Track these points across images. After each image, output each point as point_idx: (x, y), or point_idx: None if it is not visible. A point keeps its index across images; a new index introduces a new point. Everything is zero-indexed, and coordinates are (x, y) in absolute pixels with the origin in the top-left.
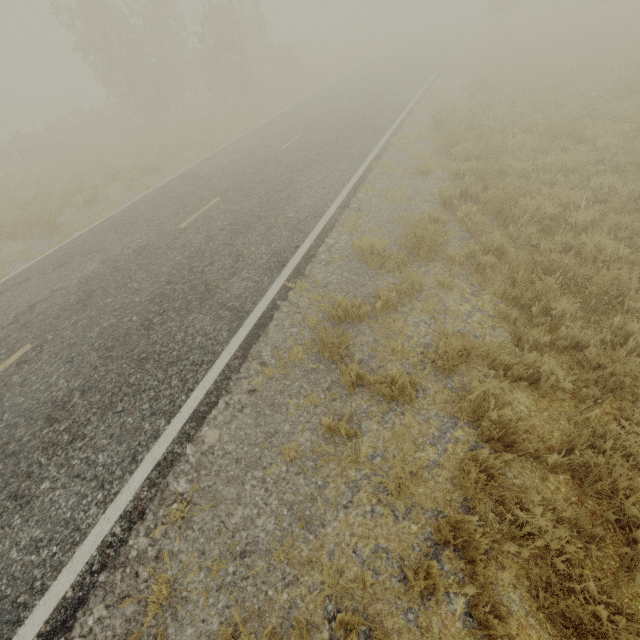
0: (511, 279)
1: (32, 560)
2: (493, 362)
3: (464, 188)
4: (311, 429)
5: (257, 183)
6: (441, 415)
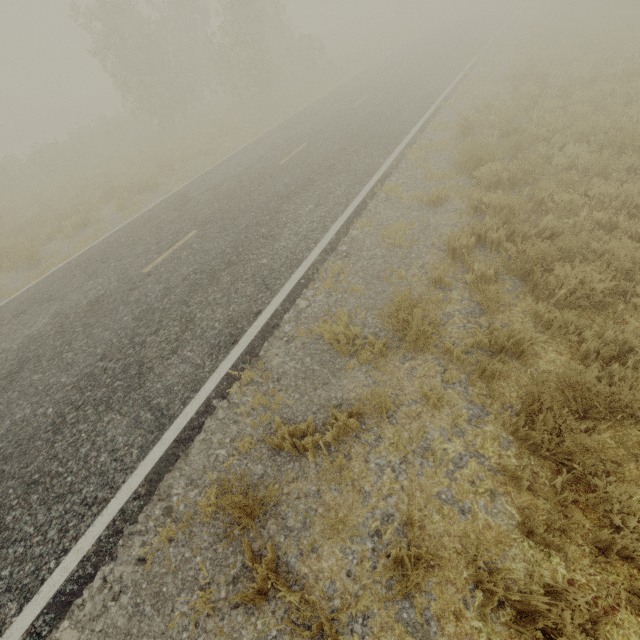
0: (529, 408)
1: None
2: (480, 583)
3: (483, 232)
4: None
5: (241, 212)
6: None
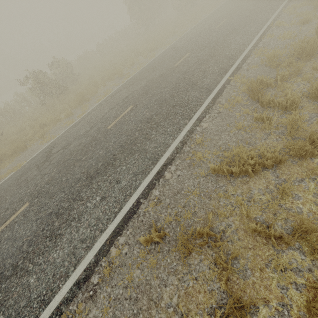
0: None
1: (156, 150)
2: None
3: None
4: (247, 121)
5: (207, 44)
6: (310, 113)
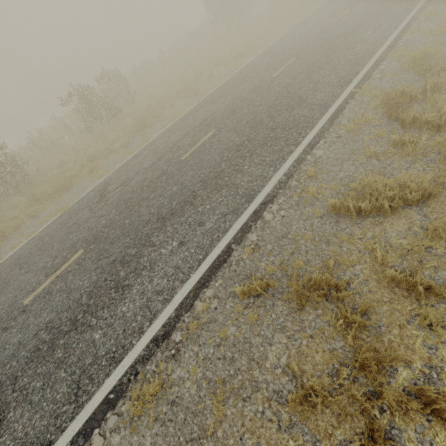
0: None
1: (251, 185)
2: None
3: None
4: (380, 146)
5: (319, 45)
6: None
